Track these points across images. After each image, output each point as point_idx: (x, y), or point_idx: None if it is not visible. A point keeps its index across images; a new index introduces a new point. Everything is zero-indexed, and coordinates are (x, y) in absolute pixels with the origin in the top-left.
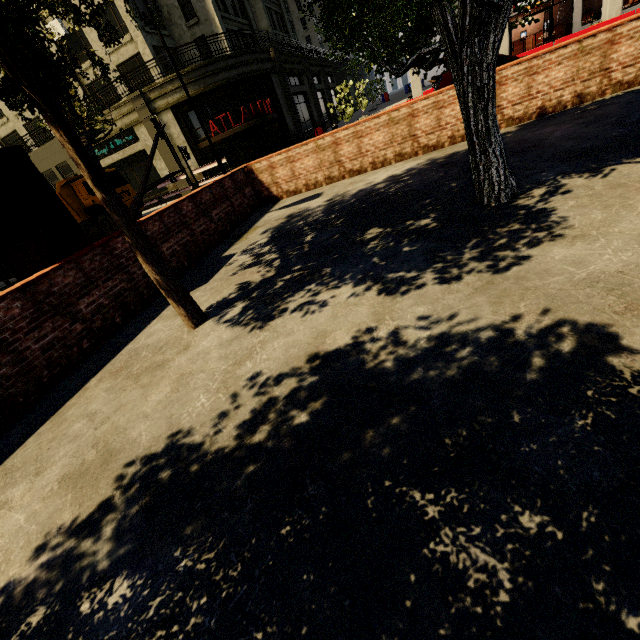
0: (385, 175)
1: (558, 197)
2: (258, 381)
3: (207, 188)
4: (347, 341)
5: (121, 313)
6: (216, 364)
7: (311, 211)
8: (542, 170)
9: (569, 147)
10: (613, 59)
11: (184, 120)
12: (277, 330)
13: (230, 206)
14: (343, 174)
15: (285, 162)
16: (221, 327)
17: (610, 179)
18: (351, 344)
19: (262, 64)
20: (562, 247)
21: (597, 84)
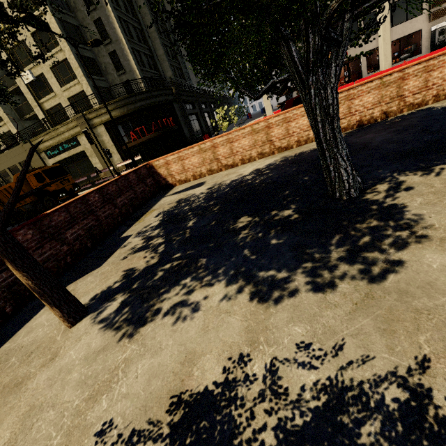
0: (251, 169)
1: (403, 193)
2: (105, 442)
3: (113, 181)
4: (217, 376)
5: (13, 302)
6: (71, 394)
7: (195, 197)
8: (377, 167)
9: (392, 149)
10: (405, 89)
11: (113, 131)
12: (145, 342)
13: (133, 193)
14: (220, 167)
15: (177, 160)
16: (94, 329)
17: (445, 177)
18: (221, 383)
19: (167, 96)
20: (434, 252)
21: (396, 105)
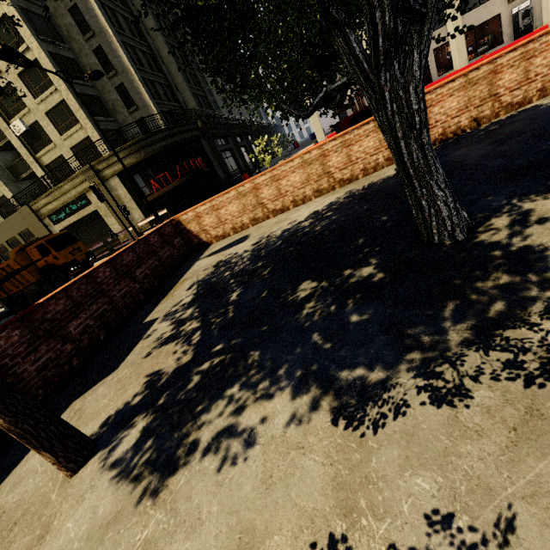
0: (307, 212)
1: (536, 228)
2: None
3: (129, 248)
4: None
5: None
6: None
7: (238, 258)
8: (485, 194)
9: (499, 166)
10: (499, 85)
11: (129, 182)
12: (176, 508)
13: (157, 260)
14: (267, 214)
15: (210, 210)
16: (103, 480)
17: None
18: None
19: (192, 132)
20: None
21: (490, 108)
